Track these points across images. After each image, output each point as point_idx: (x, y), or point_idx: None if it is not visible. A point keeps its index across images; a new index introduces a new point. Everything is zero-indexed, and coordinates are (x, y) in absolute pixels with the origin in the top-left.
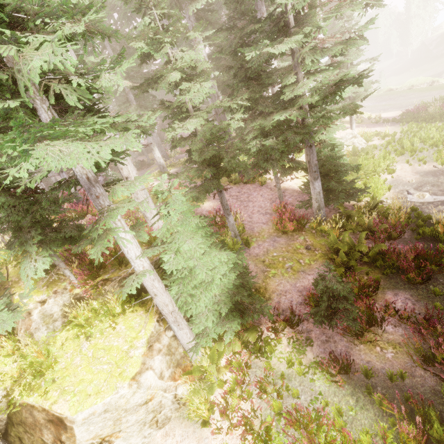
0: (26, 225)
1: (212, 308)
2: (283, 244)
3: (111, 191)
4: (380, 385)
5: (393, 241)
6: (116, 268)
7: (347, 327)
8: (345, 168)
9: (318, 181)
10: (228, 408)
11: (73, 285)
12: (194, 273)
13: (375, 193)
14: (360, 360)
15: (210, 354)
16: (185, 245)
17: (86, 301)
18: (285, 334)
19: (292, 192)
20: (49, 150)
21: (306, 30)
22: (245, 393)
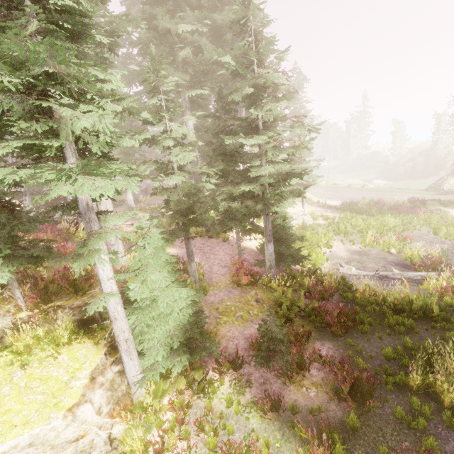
0: (2, 237)
1: (165, 341)
2: (237, 295)
3: (103, 218)
4: (302, 419)
5: (325, 302)
6: (73, 296)
7: (281, 369)
8: (293, 237)
9: (271, 244)
10: (163, 450)
11: (19, 308)
12: (156, 303)
13: (316, 261)
14: (289, 399)
15: (154, 391)
16: (153, 276)
17: (31, 326)
18: (228, 377)
19: (250, 251)
20: (86, 181)
21: (270, 134)
22: (183, 433)
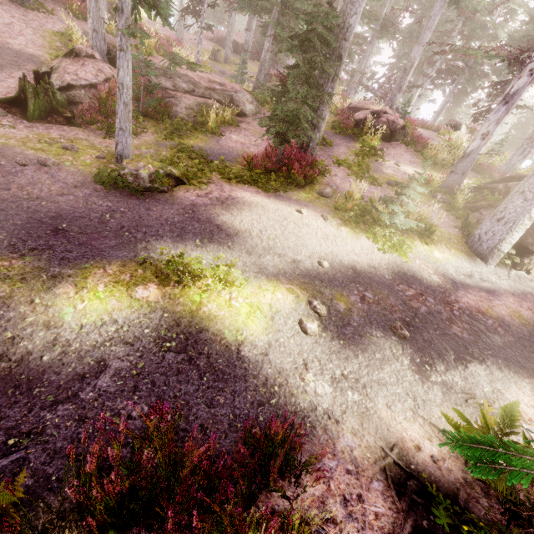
0: None
1: None
2: None
3: None
4: None
5: None
6: None
7: None
8: None
9: None
10: None
11: None
12: None
13: None
14: None
15: None
16: None
17: None
18: None
19: None
20: None
21: None
22: None
